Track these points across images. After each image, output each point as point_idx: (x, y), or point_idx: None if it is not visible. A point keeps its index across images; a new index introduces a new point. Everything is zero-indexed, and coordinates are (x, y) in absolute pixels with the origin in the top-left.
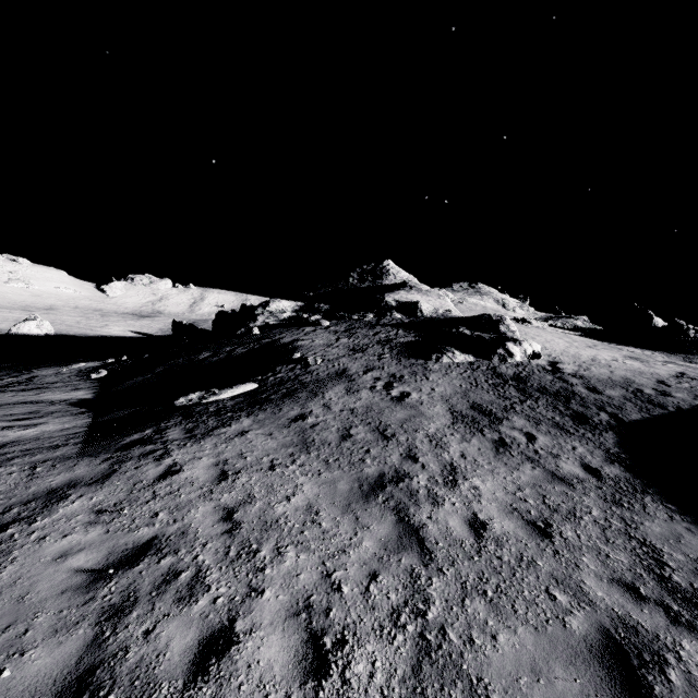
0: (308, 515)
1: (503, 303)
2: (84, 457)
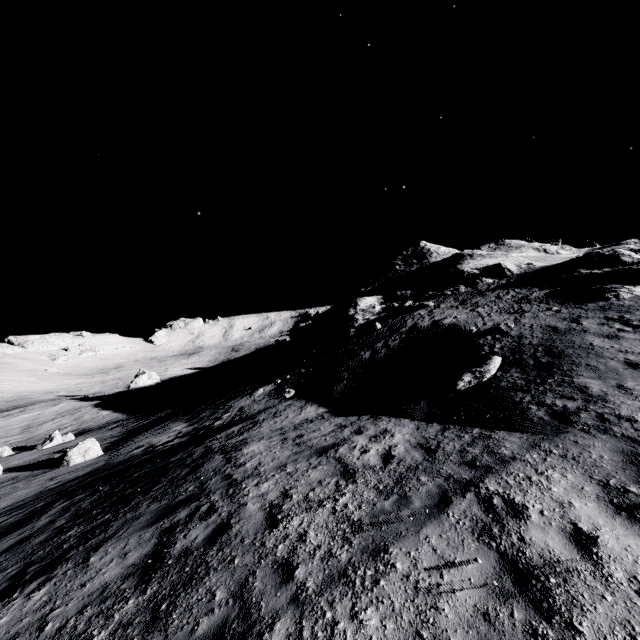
0: None
1: (544, 250)
2: (559, 435)
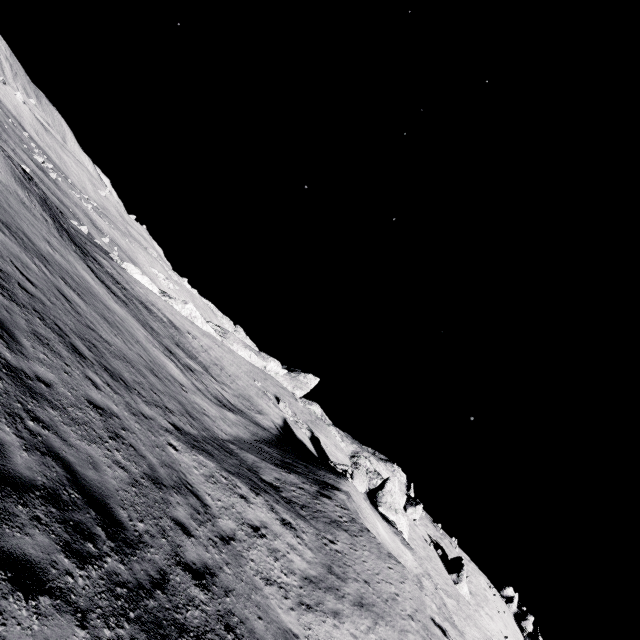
0: None
1: (357, 455)
2: None
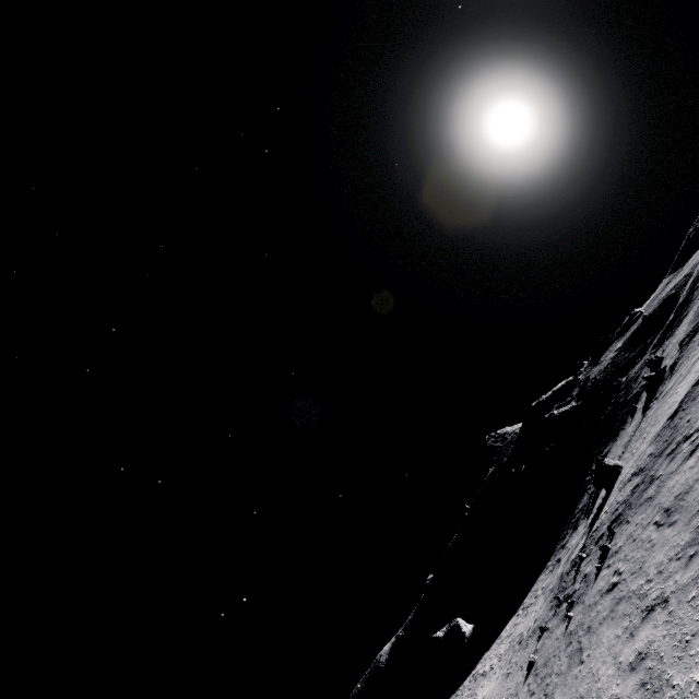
0: None
1: None
2: None
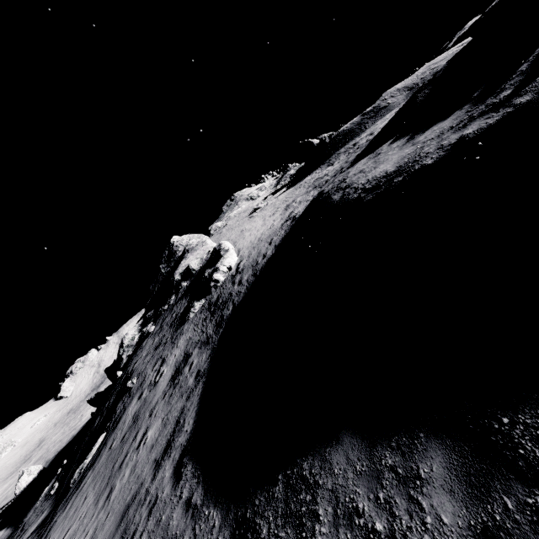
0: (83, 521)
1: (250, 198)
2: None
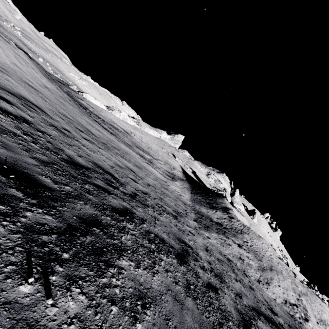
0: None
1: (209, 174)
2: None
